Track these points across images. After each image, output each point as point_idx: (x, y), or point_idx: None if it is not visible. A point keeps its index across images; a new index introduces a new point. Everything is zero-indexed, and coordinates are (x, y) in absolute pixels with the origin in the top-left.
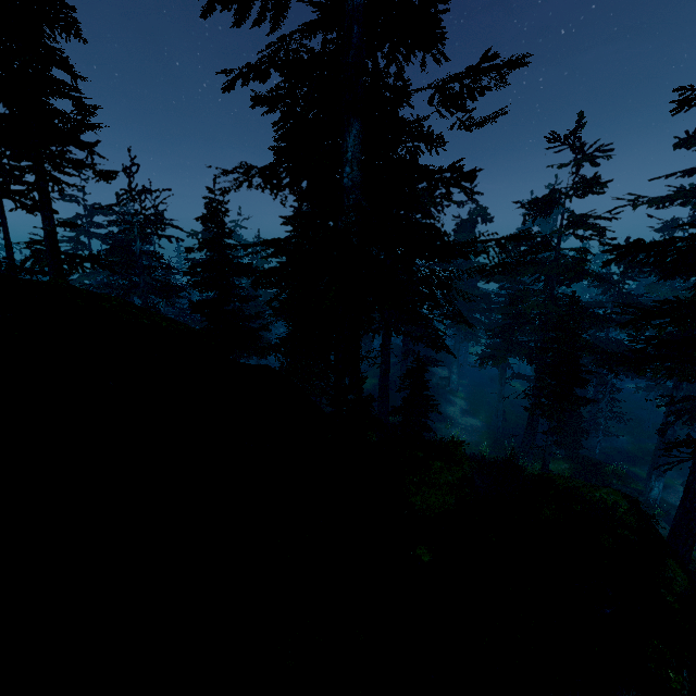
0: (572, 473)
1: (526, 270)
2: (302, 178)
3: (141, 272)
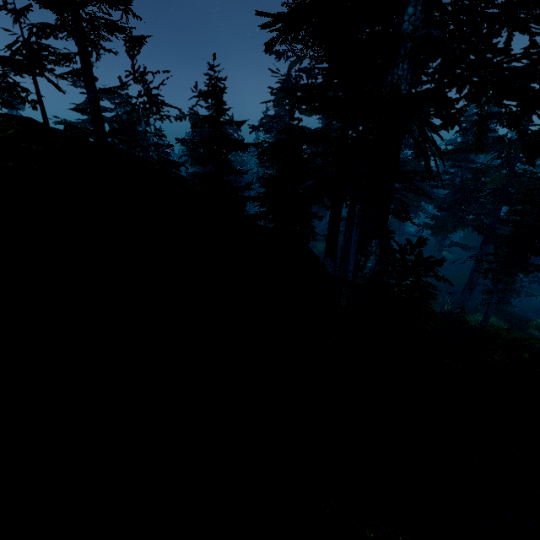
0: (499, 325)
1: (493, 146)
2: (278, 60)
3: (147, 149)
